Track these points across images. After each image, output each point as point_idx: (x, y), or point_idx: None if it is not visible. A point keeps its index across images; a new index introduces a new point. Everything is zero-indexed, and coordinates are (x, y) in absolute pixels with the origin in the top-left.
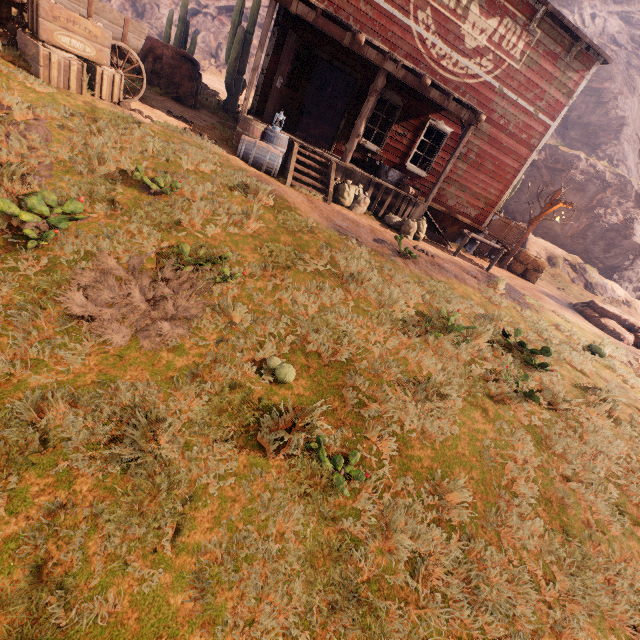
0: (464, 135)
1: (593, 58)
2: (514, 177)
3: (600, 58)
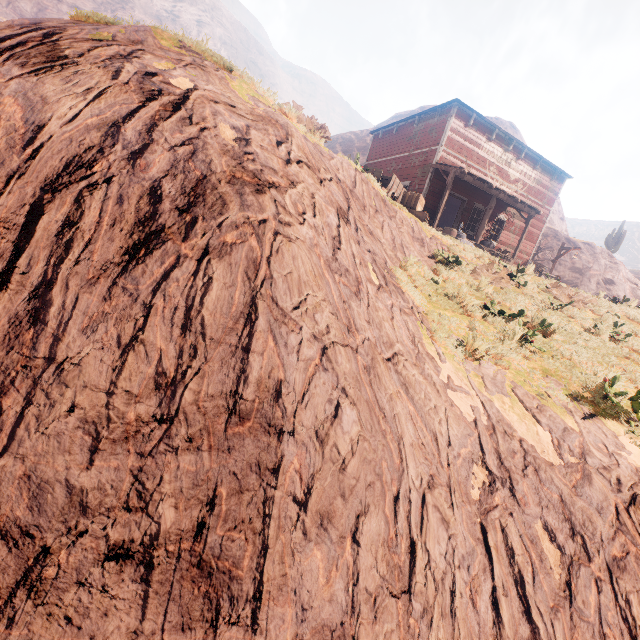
0: (528, 222)
1: (563, 177)
2: (537, 238)
3: (566, 177)
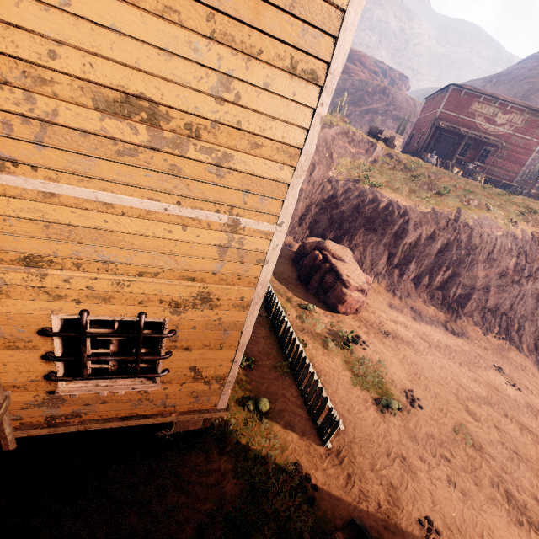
0: (497, 150)
1: None
2: (525, 162)
3: None
